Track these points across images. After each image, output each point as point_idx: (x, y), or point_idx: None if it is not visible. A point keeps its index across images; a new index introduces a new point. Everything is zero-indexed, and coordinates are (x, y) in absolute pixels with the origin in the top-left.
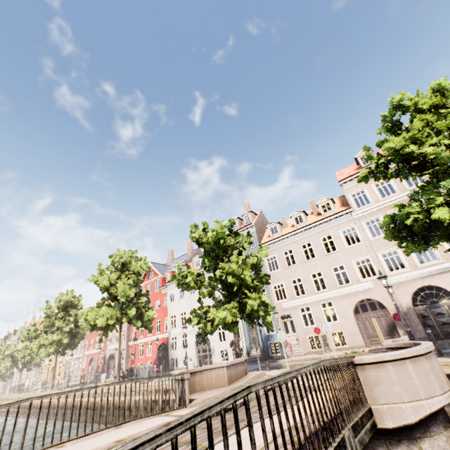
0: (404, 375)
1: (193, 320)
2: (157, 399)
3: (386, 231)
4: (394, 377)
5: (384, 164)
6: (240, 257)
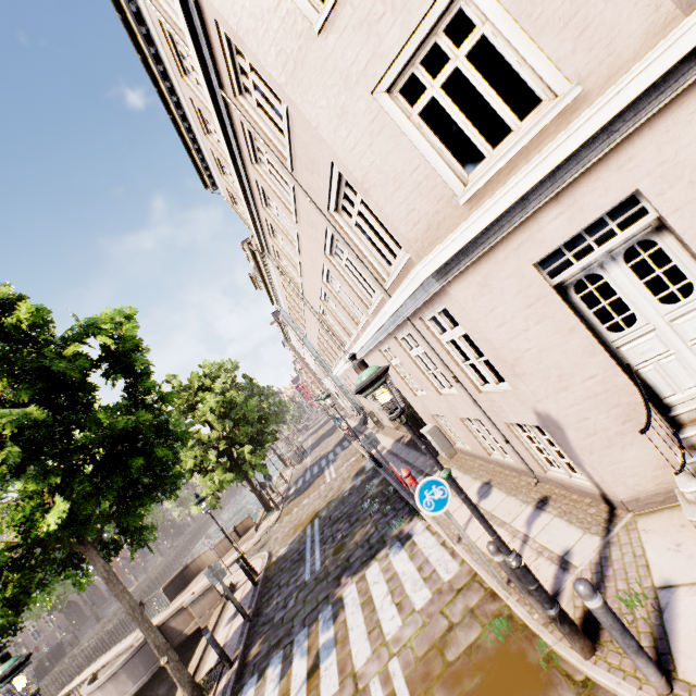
0: None
1: None
2: None
3: None
4: None
5: None
6: None
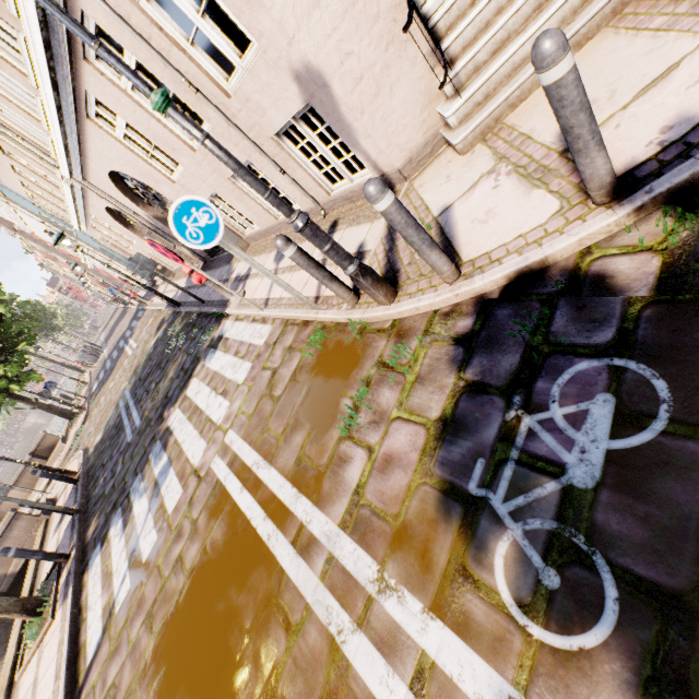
0: None
1: None
2: None
3: None
4: None
5: None
6: None
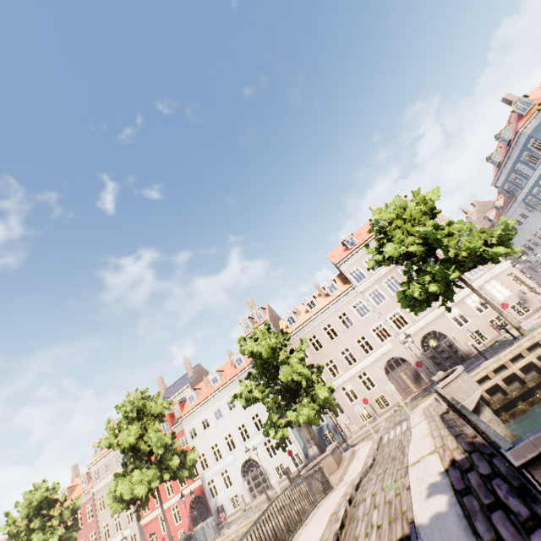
0: (459, 386)
1: (269, 432)
2: None
3: (401, 303)
4: (456, 389)
5: (388, 259)
6: (292, 355)
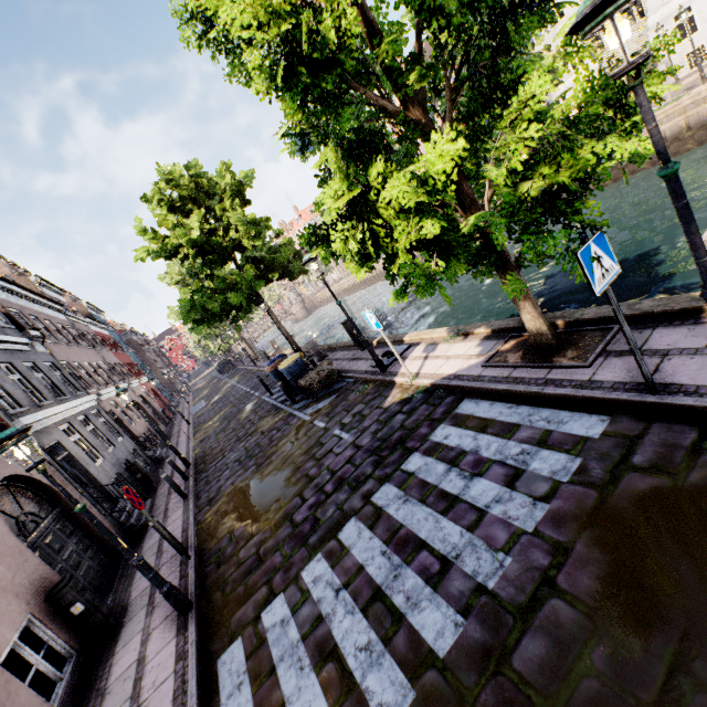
0: None
1: None
2: (665, 130)
3: None
4: None
5: None
6: None
